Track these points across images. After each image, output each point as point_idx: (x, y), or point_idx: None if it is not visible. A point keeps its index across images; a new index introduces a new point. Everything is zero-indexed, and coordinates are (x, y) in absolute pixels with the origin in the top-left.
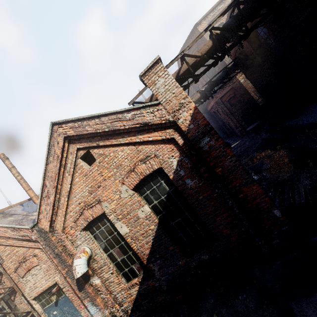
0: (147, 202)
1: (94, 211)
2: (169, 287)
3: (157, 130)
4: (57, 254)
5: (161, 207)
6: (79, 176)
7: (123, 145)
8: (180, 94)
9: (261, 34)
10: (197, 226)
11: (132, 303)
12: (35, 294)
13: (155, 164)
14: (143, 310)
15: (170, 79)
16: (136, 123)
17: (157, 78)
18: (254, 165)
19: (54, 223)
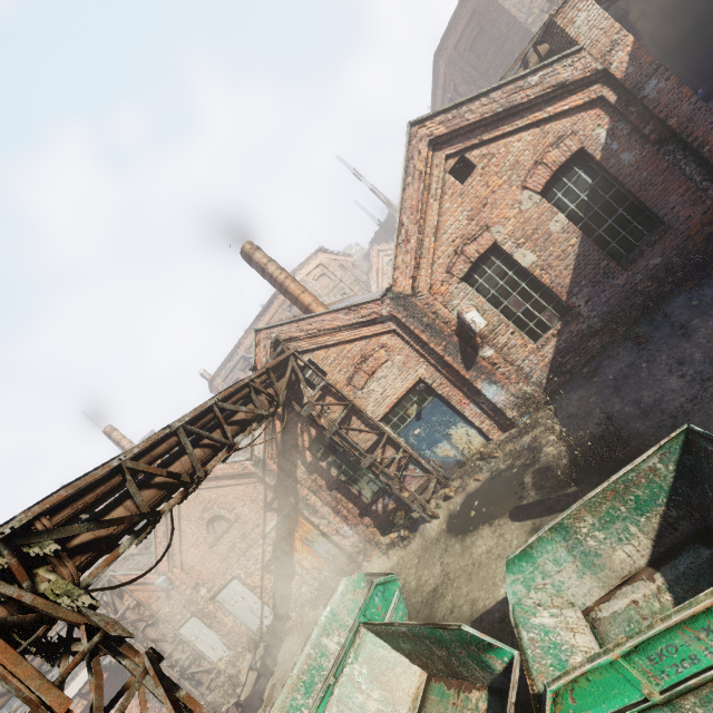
0: (559, 211)
1: (480, 244)
2: (605, 322)
3: (576, 91)
4: (427, 325)
5: (581, 212)
6: (450, 199)
7: (520, 132)
8: (611, 28)
9: None
10: (638, 224)
11: (548, 367)
12: (384, 410)
13: (573, 144)
14: (565, 372)
15: (595, 11)
16: (546, 88)
17: (576, 13)
18: None
19: (415, 282)
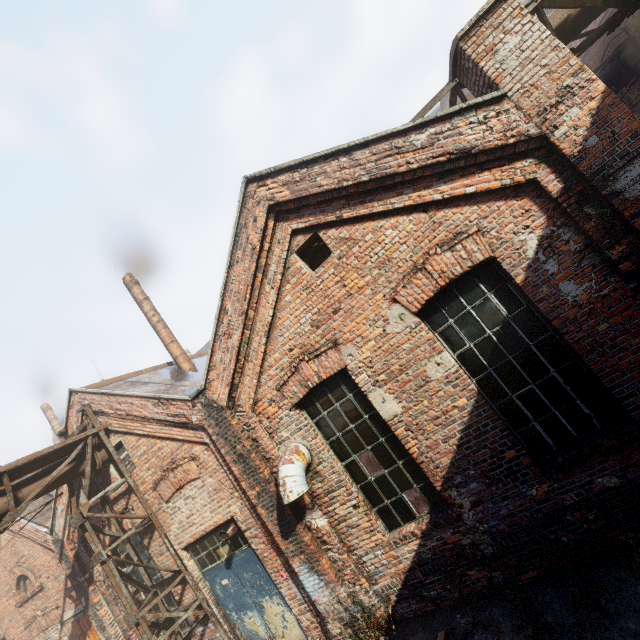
0: (448, 346)
1: (322, 365)
2: (500, 549)
3: (490, 165)
4: (240, 456)
5: (483, 357)
6: (293, 291)
7: (398, 215)
8: (562, 65)
9: None
10: (583, 404)
11: (401, 579)
12: (189, 538)
13: (477, 249)
14: (427, 599)
15: (535, 34)
16: (438, 154)
17: (501, 36)
18: None
19: (237, 390)
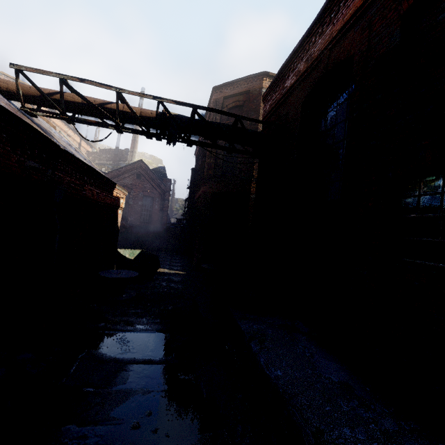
0: None
1: None
2: None
3: None
4: None
5: None
6: None
7: None
8: None
9: (330, 116)
10: None
11: None
12: None
13: None
14: None
15: None
16: None
17: None
18: (103, 360)
19: None
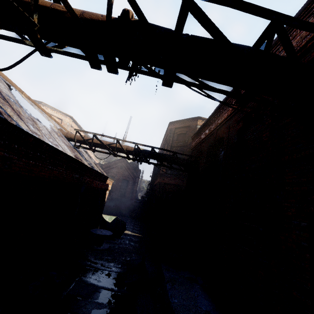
0: None
1: None
2: None
3: None
4: None
5: None
6: None
7: None
8: None
9: (220, 158)
10: None
11: None
12: None
13: None
14: None
15: None
16: None
17: None
18: (87, 284)
19: None
